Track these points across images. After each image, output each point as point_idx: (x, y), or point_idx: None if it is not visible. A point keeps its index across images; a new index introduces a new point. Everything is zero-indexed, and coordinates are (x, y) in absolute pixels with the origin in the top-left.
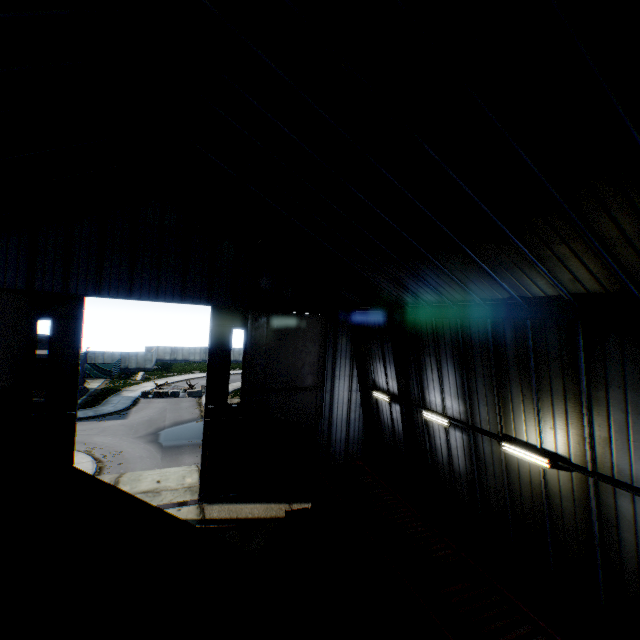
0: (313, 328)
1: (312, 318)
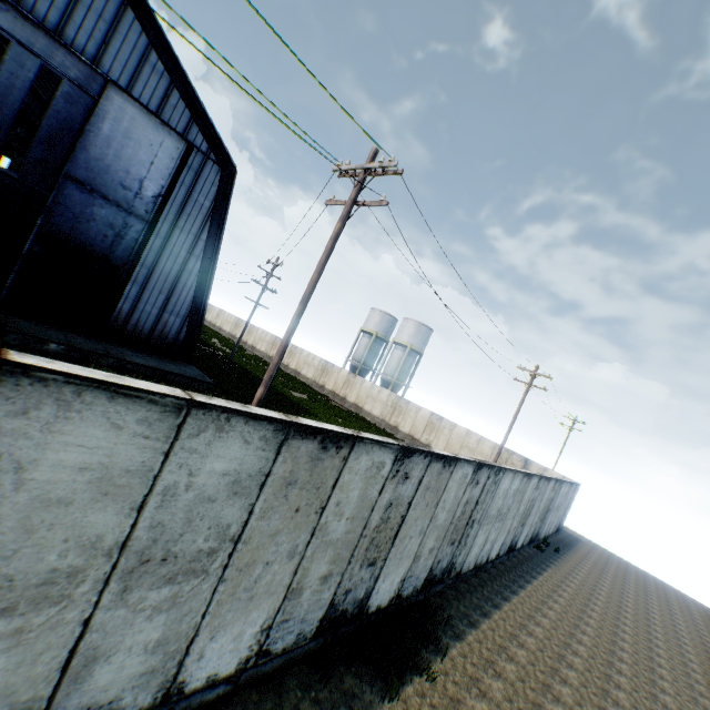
0: None
1: None
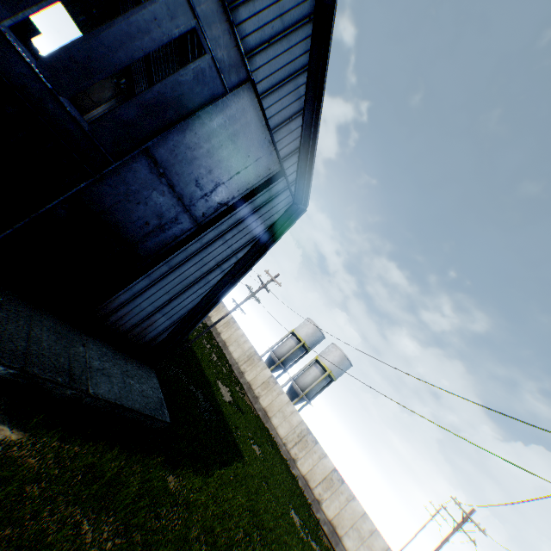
0: (113, 90)
1: (116, 87)
